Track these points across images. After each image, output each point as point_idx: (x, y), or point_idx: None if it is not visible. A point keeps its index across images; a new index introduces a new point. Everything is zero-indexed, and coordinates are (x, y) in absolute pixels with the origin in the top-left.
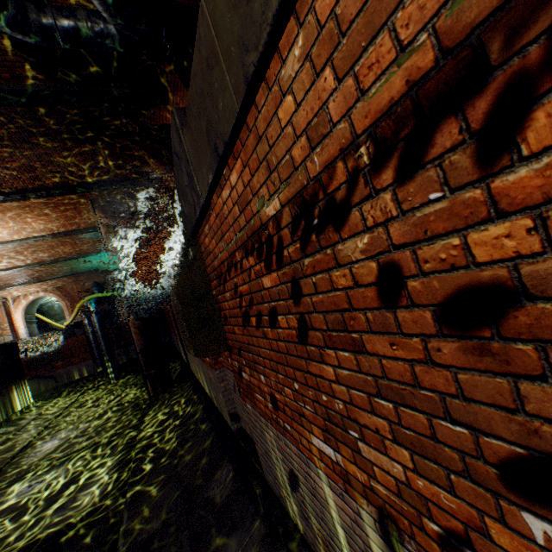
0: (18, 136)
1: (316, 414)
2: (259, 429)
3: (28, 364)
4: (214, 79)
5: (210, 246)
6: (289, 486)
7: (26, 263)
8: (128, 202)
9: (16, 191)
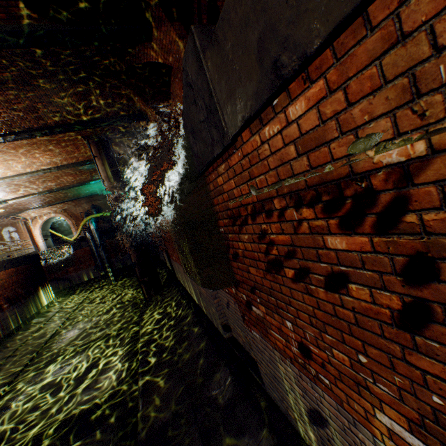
0: (20, 79)
1: (403, 402)
2: (267, 356)
3: (48, 269)
4: None
5: (223, 186)
6: (306, 417)
7: (38, 191)
8: (116, 137)
9: (24, 130)
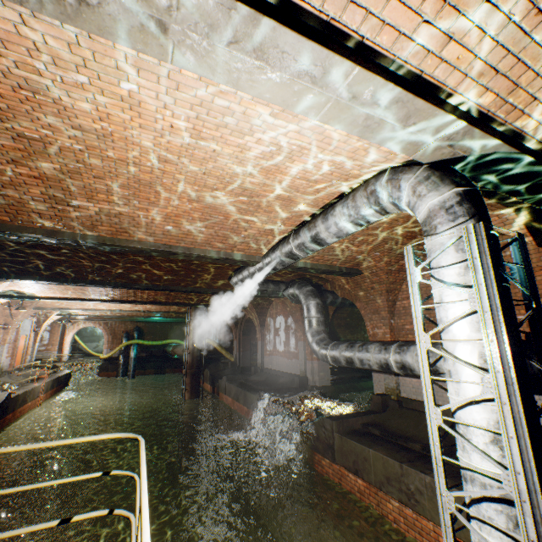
0: None
1: None
2: None
3: None
4: (366, 464)
5: (325, 466)
6: None
7: (111, 314)
8: None
9: (161, 301)
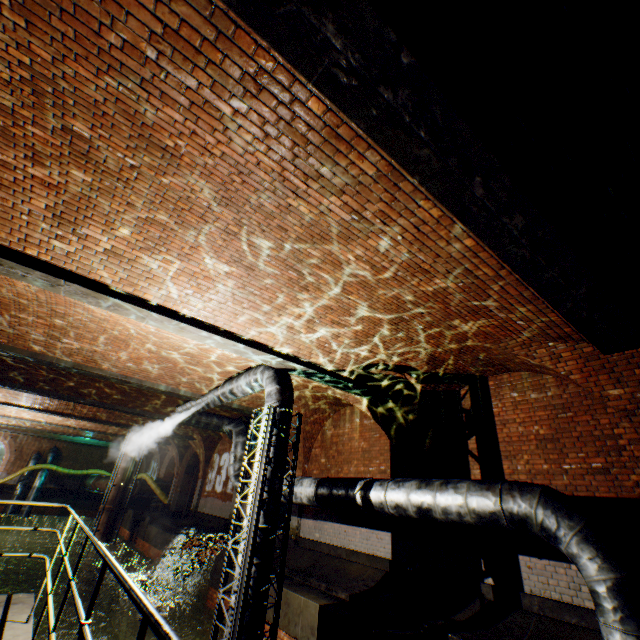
0: None
1: None
2: None
3: None
4: None
5: (215, 598)
6: None
7: (30, 425)
8: None
9: (101, 419)
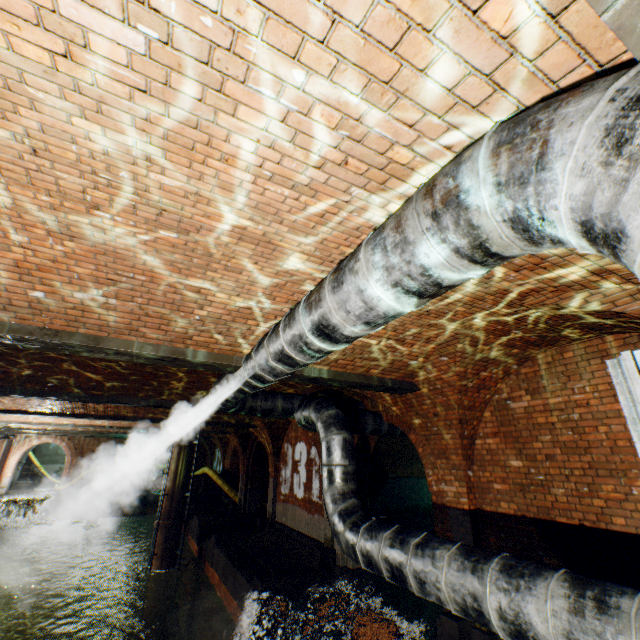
0: None
1: None
2: None
3: None
4: None
5: None
6: None
7: (70, 428)
8: None
9: (127, 415)
